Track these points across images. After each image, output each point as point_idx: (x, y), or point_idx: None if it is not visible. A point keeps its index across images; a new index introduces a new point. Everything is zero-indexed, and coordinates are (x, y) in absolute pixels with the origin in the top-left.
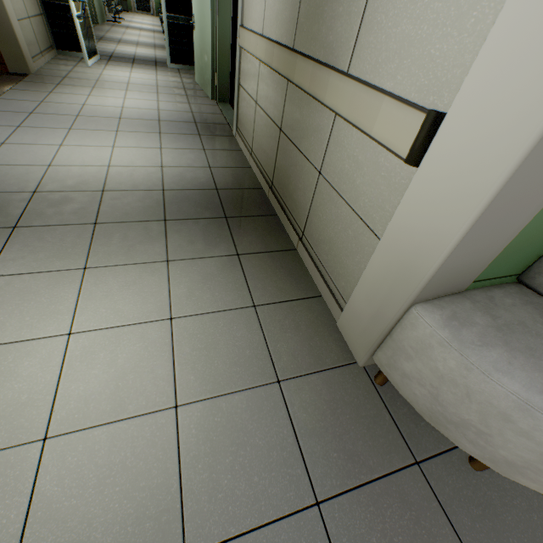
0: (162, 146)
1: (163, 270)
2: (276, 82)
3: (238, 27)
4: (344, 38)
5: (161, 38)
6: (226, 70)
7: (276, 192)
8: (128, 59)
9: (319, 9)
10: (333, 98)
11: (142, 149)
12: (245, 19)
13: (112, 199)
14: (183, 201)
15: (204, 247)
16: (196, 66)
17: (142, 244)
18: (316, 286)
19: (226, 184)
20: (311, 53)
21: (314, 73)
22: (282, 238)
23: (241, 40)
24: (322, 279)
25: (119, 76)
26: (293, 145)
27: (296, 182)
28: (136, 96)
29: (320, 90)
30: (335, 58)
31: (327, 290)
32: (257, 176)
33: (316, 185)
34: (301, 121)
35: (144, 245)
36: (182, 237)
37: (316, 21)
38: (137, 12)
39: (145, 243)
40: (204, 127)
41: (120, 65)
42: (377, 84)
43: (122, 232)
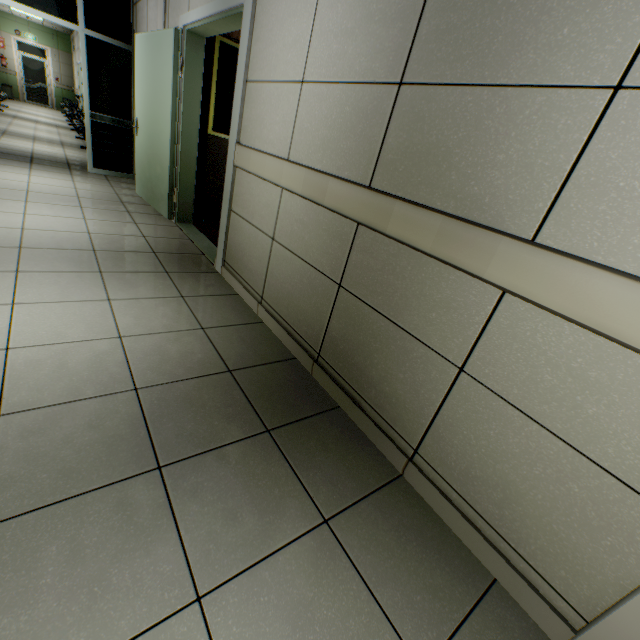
0: (110, 295)
1: (196, 638)
2: (325, 222)
3: (231, 144)
4: (514, 194)
5: (70, 135)
6: (190, 186)
7: (330, 369)
8: (22, 157)
9: (438, 149)
10: (514, 276)
11: (73, 305)
12: (246, 136)
13: (24, 436)
14: (181, 408)
15: (259, 521)
16: (138, 176)
17: (125, 562)
18: (474, 556)
19: (240, 358)
20: (421, 200)
21: (447, 231)
22: (371, 455)
23: (241, 160)
24: (494, 548)
25: (9, 180)
26: (376, 313)
27: (389, 368)
28: (44, 210)
29: (468, 257)
30: (492, 216)
31: (515, 574)
32: (279, 336)
33: (450, 385)
34: (399, 285)
35: (129, 563)
36: (208, 505)
37: (432, 163)
38: (27, 101)
39: (130, 556)
40: (171, 259)
41: (9, 164)
42: (631, 273)
43: (64, 534)
